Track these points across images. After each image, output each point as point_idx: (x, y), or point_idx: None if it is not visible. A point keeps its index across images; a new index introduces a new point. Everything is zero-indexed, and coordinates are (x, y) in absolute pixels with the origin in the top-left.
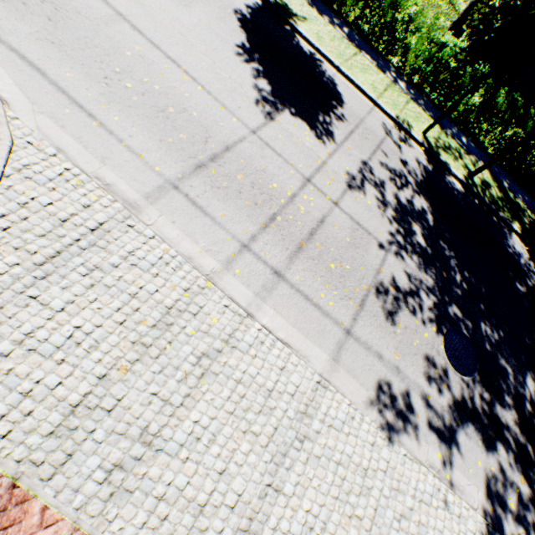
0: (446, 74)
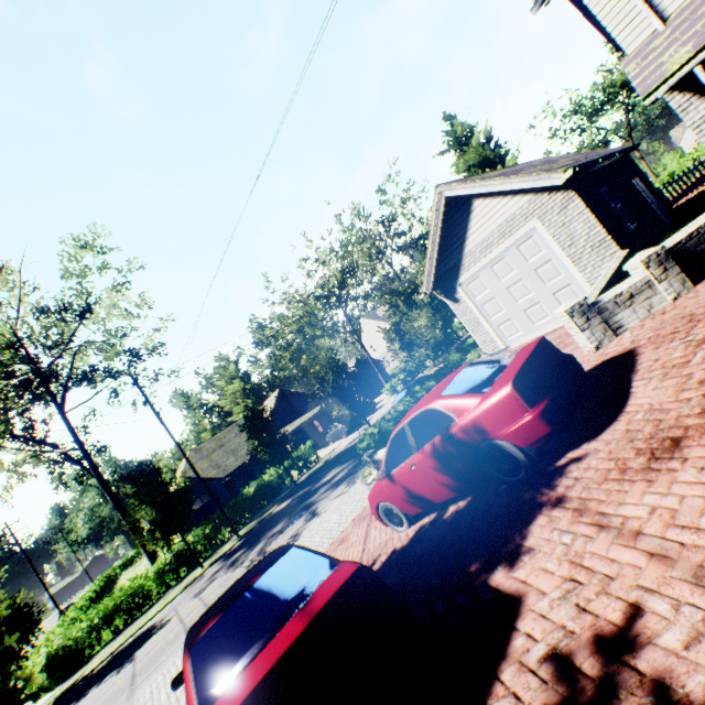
0: (173, 557)
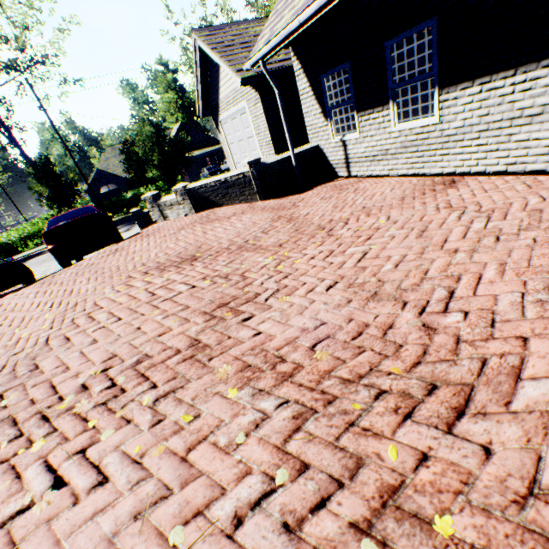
0: None
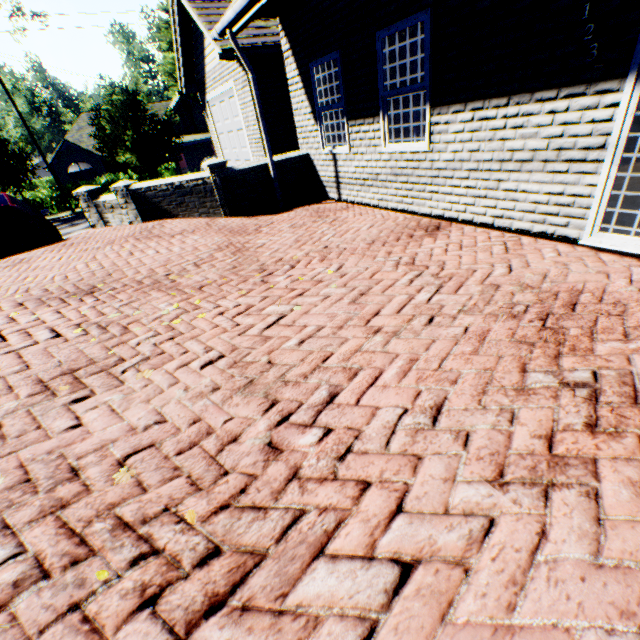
0: None
